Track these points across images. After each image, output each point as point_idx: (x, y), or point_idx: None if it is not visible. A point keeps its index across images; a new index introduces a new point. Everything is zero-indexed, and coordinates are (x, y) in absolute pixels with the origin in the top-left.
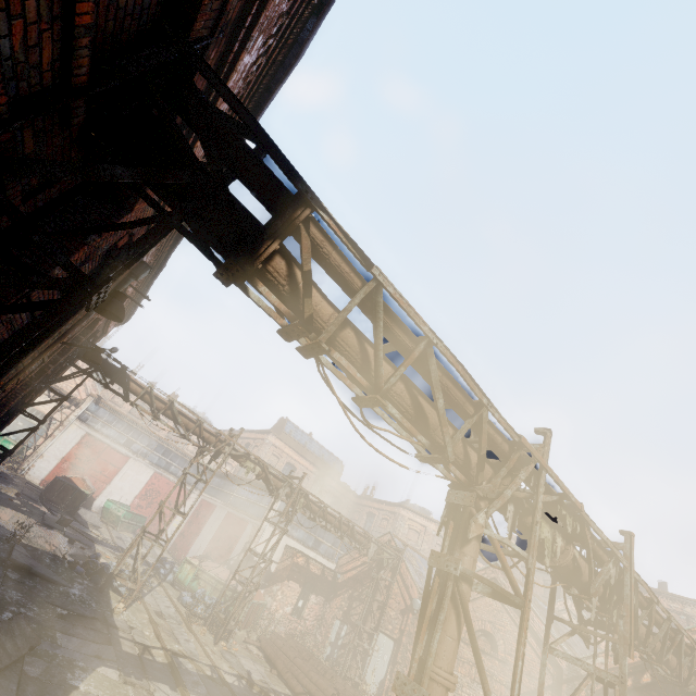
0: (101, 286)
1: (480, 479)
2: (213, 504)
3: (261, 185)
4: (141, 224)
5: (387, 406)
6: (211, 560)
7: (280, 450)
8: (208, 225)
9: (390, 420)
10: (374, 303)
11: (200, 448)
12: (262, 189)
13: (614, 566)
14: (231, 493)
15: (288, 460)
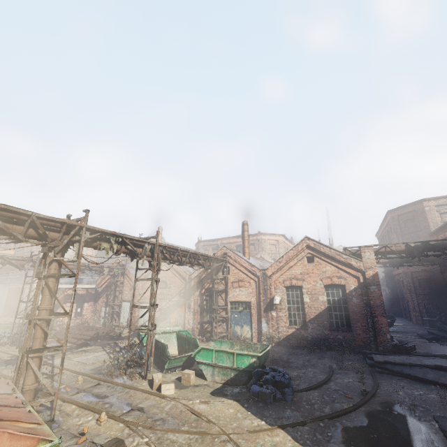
0: None
1: (49, 241)
2: None
3: None
4: None
5: None
6: (4, 317)
7: None
8: None
9: None
10: None
11: None
12: None
13: (149, 245)
14: (7, 277)
15: None
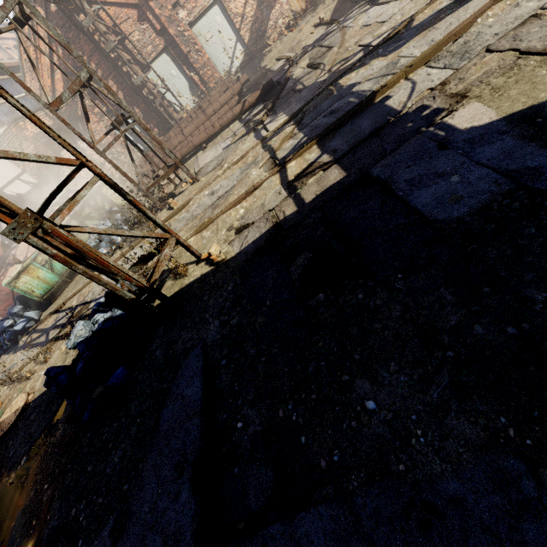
0: None
1: None
2: None
3: None
4: None
5: None
6: (13, 250)
7: None
8: None
9: None
10: None
11: None
12: None
13: None
14: None
15: None
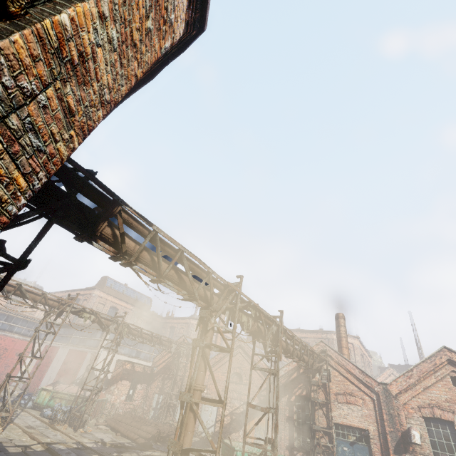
0: (28, 264)
1: (212, 303)
2: (56, 346)
3: (96, 199)
4: (32, 221)
5: (166, 281)
6: (62, 384)
7: (104, 299)
8: (70, 219)
9: (169, 286)
10: (155, 240)
11: (47, 312)
12: (96, 200)
13: (275, 326)
14: (70, 336)
15: (111, 305)
